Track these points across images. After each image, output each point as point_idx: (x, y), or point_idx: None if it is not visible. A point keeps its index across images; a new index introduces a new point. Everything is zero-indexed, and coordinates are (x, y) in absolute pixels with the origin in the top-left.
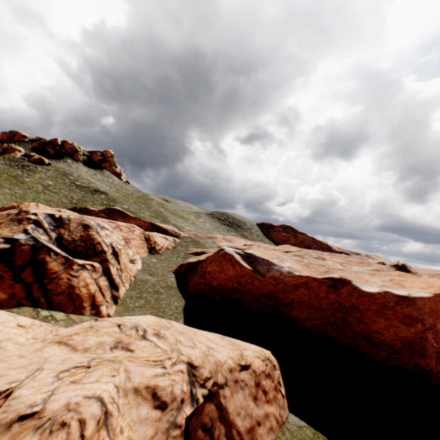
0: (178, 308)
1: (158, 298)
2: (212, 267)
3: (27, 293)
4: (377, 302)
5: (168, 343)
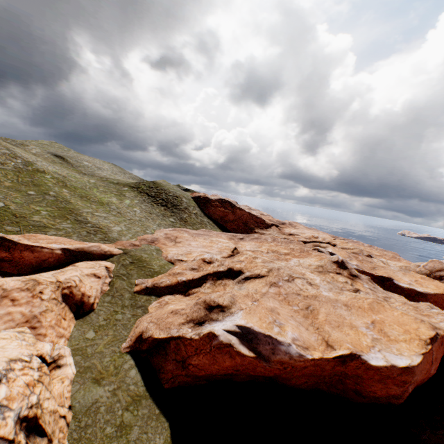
0: None
1: None
2: (200, 360)
3: None
4: (381, 373)
5: None
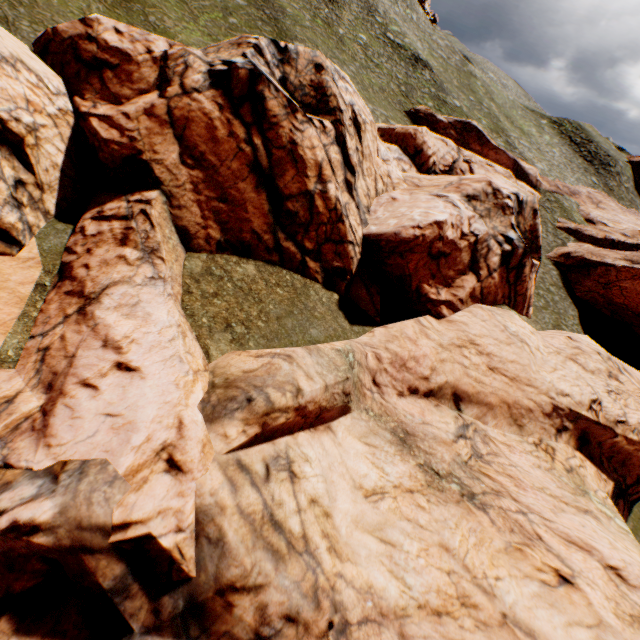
0: (574, 318)
1: (552, 299)
2: (632, 285)
3: (507, 294)
4: None
5: (635, 381)
